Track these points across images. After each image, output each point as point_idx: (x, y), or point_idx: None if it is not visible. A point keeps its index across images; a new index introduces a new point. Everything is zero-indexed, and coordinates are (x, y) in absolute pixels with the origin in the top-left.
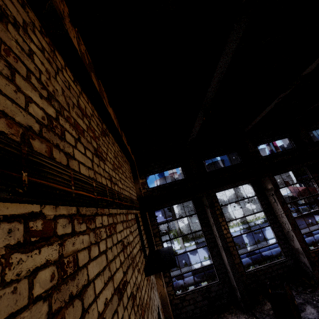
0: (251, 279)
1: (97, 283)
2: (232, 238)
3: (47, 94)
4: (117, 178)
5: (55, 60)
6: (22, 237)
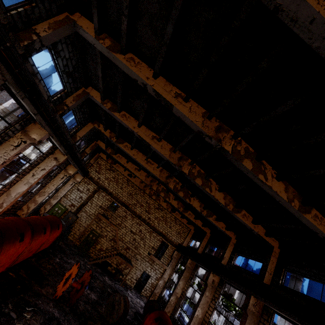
0: (172, 321)
1: (128, 223)
2: (185, 294)
3: (137, 200)
4: (155, 221)
5: (144, 195)
6: (124, 211)
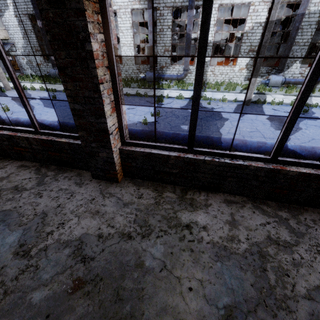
0: None
1: None
2: None
3: None
4: None
5: None
6: None
